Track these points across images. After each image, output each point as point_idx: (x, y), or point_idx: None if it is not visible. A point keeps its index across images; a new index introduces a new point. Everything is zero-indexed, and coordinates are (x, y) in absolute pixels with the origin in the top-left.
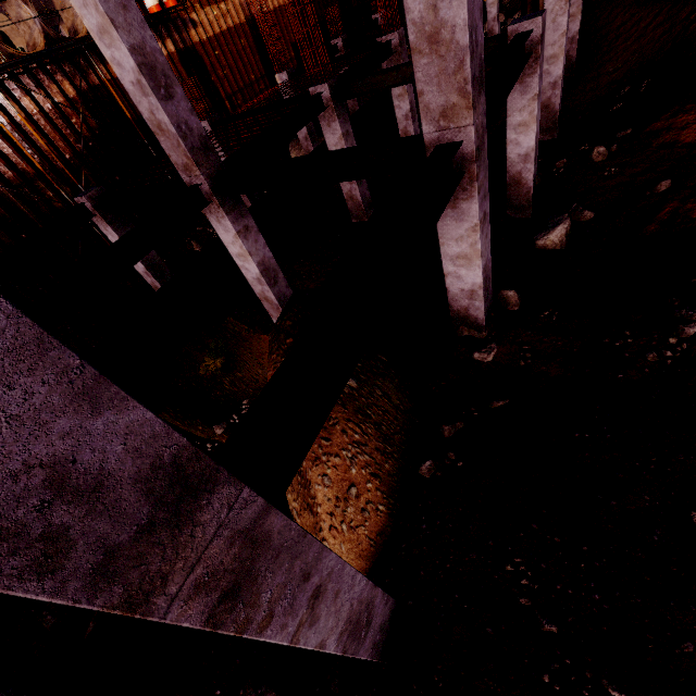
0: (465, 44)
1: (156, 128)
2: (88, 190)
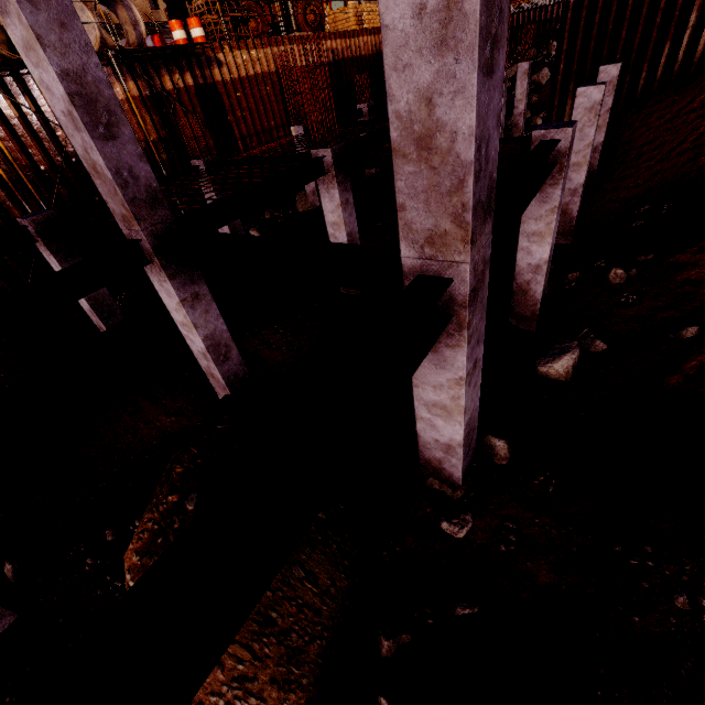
0: (469, 159)
1: (91, 168)
2: (36, 213)
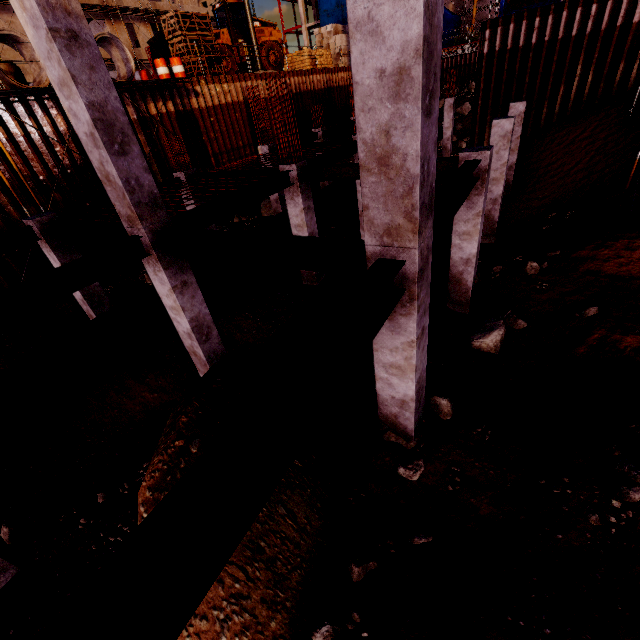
0: (416, 173)
1: (104, 178)
2: (40, 215)
